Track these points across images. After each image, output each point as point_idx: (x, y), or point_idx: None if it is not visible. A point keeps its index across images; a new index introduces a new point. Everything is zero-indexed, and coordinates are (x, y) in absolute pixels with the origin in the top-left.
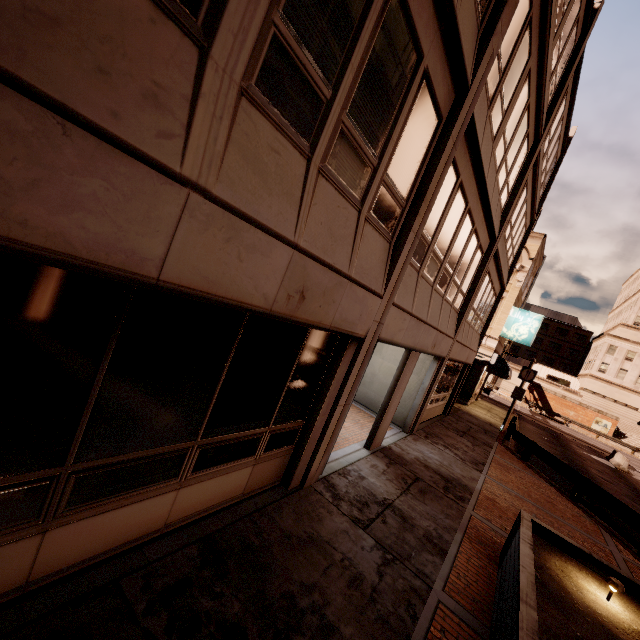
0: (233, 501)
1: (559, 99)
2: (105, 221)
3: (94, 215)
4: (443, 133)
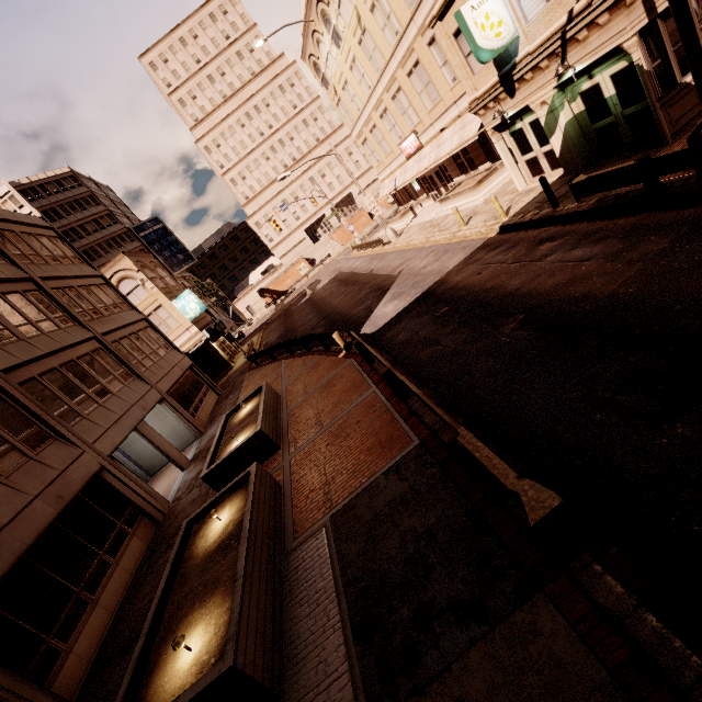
0: (146, 548)
1: (6, 253)
2: (6, 554)
3: (4, 555)
4: (6, 394)
